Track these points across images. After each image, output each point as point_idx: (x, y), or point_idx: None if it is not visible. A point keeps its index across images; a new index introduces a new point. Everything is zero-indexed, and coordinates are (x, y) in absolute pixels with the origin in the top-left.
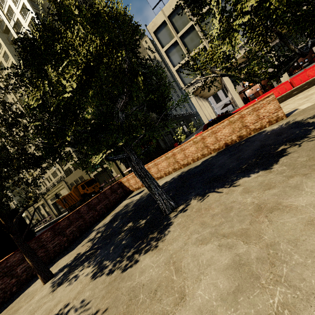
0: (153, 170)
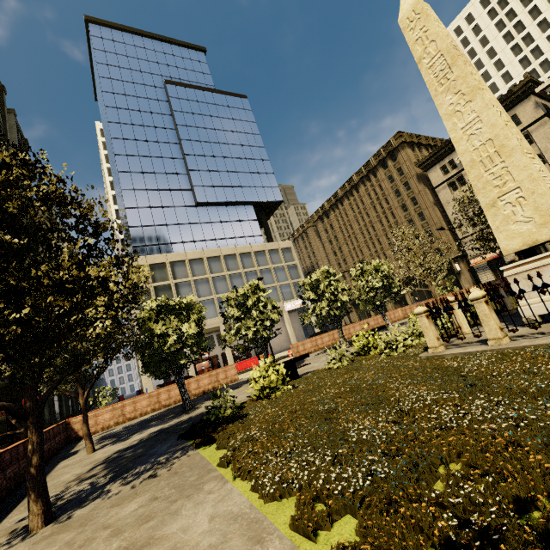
0: (128, 408)
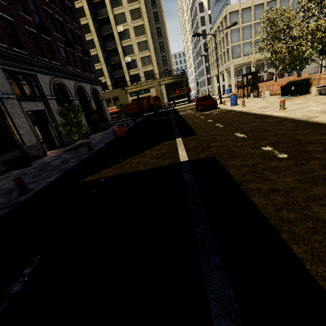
0: None
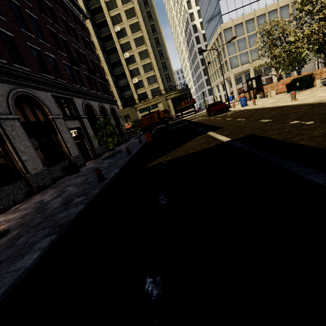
0: None
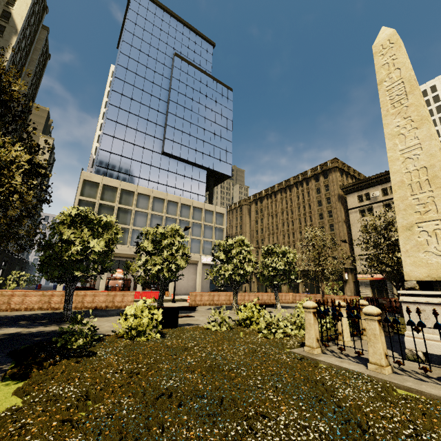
0: (16, 298)
